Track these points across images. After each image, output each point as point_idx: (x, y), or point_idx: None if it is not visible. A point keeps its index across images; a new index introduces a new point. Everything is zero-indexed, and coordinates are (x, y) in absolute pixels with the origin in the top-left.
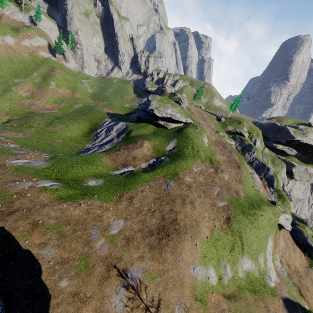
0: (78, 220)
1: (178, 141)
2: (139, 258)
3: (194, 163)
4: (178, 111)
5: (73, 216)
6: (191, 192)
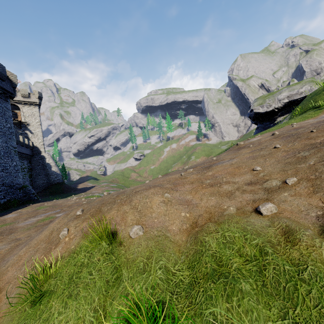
0: (60, 206)
1: (292, 114)
2: (13, 240)
3: (315, 114)
4: (305, 83)
5: (64, 203)
6: (234, 153)
